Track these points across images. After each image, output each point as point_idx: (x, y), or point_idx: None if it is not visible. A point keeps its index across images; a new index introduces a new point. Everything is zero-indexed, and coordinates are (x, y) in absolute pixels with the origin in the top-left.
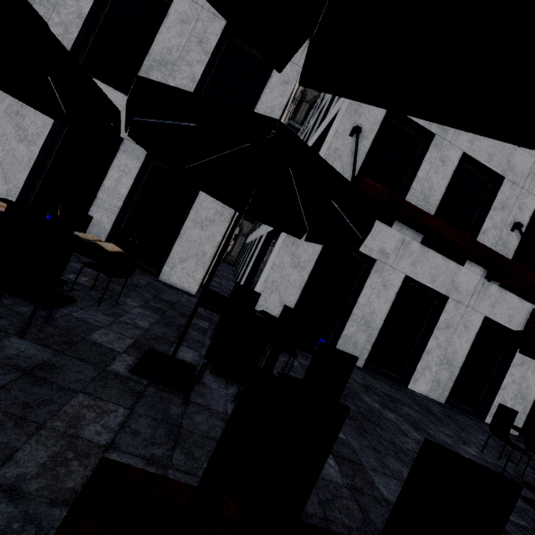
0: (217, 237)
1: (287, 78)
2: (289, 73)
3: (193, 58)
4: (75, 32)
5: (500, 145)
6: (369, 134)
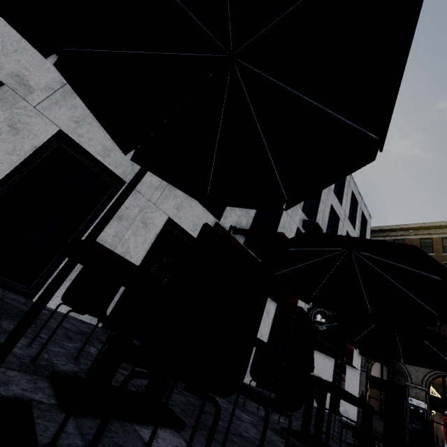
0: None
1: None
2: None
3: None
4: None
5: None
6: None
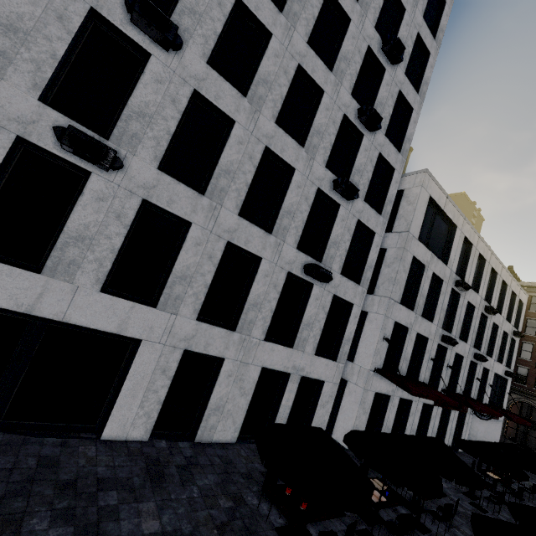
0: (330, 409)
1: (356, 314)
2: (357, 312)
3: (320, 317)
4: (269, 320)
5: (427, 324)
6: (388, 337)
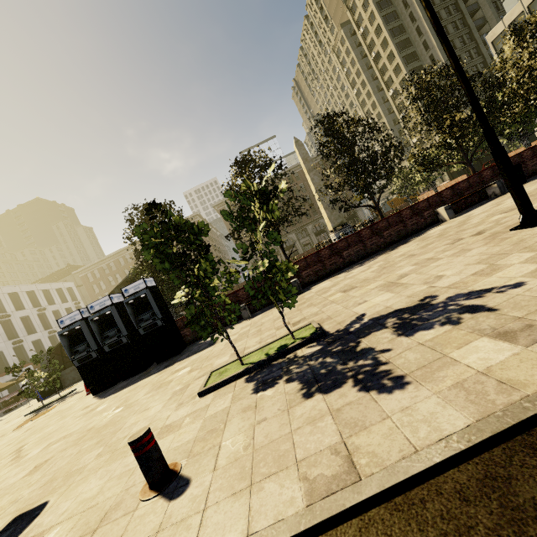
0: None
1: None
2: None
3: None
4: None
5: None
6: None
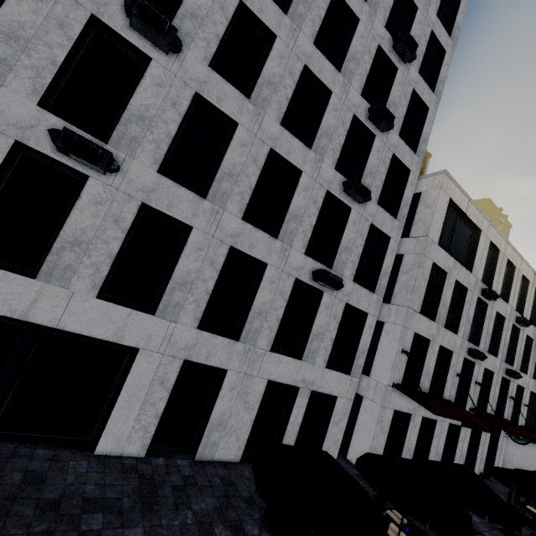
0: (343, 428)
1: (371, 325)
2: (372, 321)
3: (332, 327)
4: (275, 330)
5: (451, 336)
6: (408, 349)
